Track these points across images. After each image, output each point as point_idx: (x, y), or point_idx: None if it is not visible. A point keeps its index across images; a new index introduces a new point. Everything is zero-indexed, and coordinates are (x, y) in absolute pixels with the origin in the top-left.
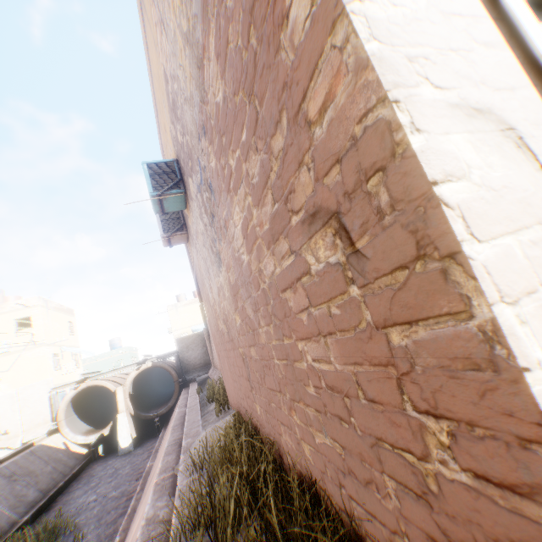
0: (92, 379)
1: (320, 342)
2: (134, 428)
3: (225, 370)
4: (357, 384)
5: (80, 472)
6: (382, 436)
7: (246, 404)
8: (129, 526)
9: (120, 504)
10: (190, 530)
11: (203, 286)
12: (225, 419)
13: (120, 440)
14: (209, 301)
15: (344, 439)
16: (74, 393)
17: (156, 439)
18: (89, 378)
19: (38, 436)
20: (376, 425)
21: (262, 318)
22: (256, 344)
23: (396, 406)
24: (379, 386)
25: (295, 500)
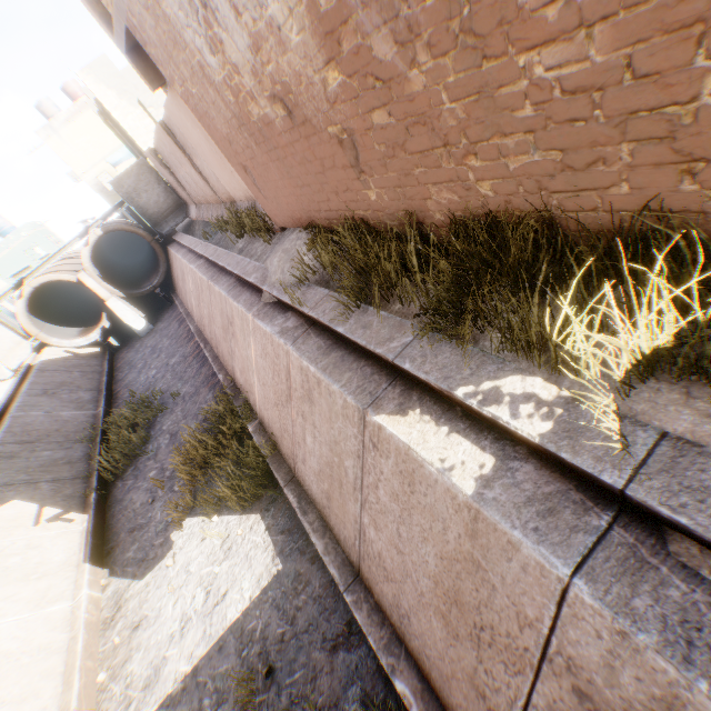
0: (33, 279)
1: (575, 40)
2: (137, 310)
3: (269, 183)
4: (627, 68)
5: (112, 366)
6: (639, 109)
7: (337, 203)
8: (224, 367)
9: (191, 363)
10: (353, 307)
11: (176, 50)
12: (293, 239)
13: (132, 325)
14: (207, 78)
15: (569, 141)
16: (25, 302)
17: (173, 310)
18: (26, 278)
19: (26, 359)
20: (635, 102)
21: (424, 52)
22: (392, 102)
23: (679, 68)
24: (665, 56)
25: (474, 232)
